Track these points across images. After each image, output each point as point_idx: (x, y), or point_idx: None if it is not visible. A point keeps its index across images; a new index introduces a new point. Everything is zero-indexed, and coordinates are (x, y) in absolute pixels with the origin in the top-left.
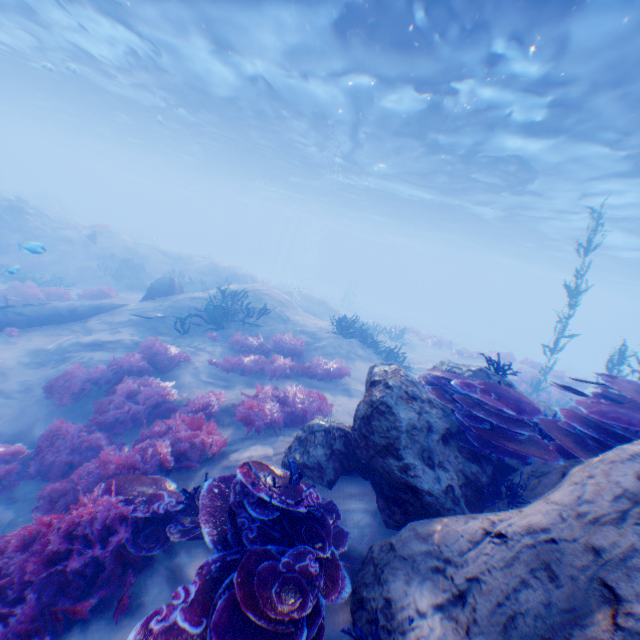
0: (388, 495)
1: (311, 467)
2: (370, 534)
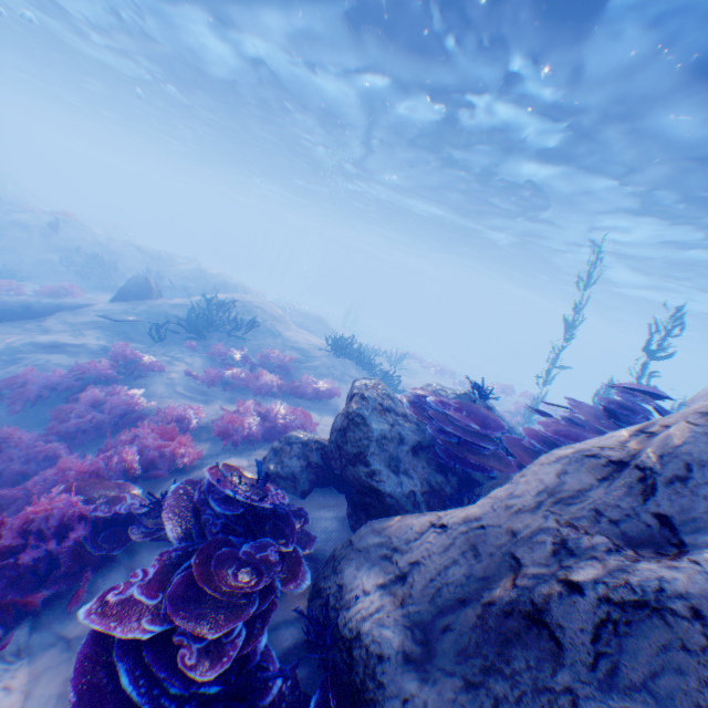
0: (357, 502)
1: (285, 477)
2: (335, 537)
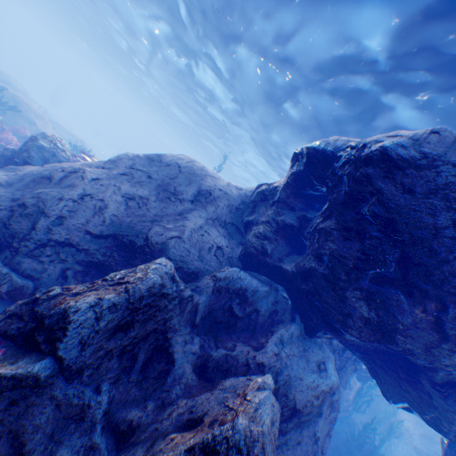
0: None
1: None
2: None
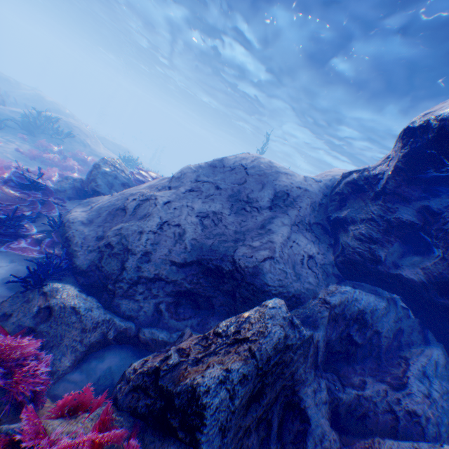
0: None
1: (62, 192)
2: None
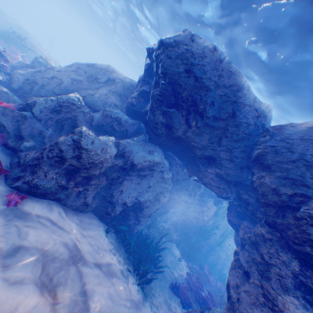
0: None
1: (16, 68)
2: None
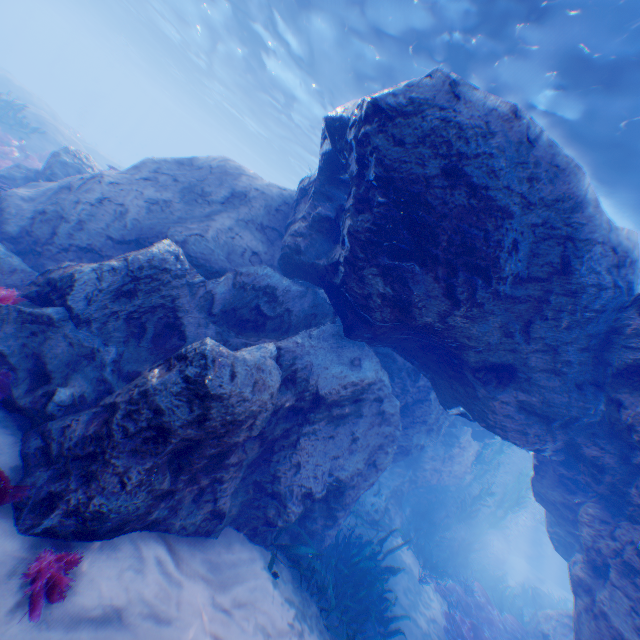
0: None
1: (10, 180)
2: None
